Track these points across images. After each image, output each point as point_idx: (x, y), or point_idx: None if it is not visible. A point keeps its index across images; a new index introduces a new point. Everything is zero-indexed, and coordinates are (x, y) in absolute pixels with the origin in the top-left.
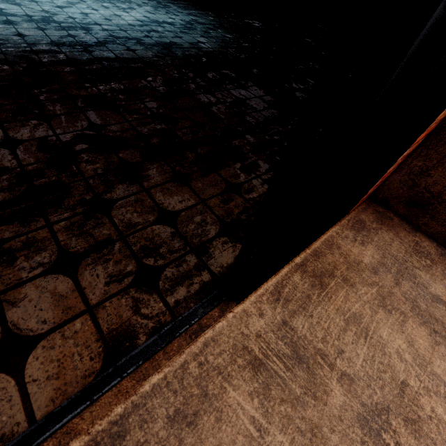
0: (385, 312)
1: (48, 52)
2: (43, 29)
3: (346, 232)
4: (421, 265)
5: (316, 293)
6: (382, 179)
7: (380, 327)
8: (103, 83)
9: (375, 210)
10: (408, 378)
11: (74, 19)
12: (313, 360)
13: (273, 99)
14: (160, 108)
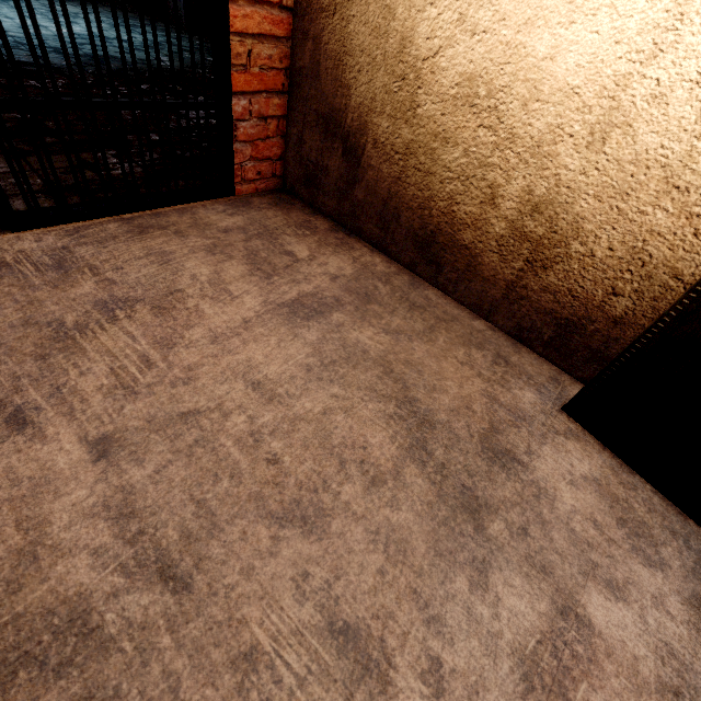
0: (207, 254)
1: None
2: None
3: (218, 206)
4: (294, 234)
5: (128, 236)
6: (255, 148)
7: (189, 261)
8: None
9: (279, 197)
10: (188, 288)
11: None
12: (77, 270)
13: None
14: None
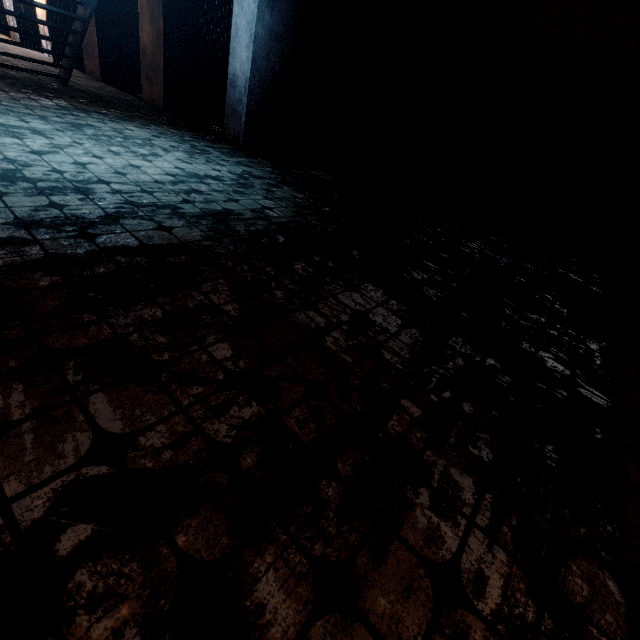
0: None
1: (6, 243)
2: (1, 194)
3: None
4: None
5: None
6: None
7: None
8: (121, 309)
9: None
10: None
11: (61, 173)
12: None
13: (402, 305)
14: (239, 357)
